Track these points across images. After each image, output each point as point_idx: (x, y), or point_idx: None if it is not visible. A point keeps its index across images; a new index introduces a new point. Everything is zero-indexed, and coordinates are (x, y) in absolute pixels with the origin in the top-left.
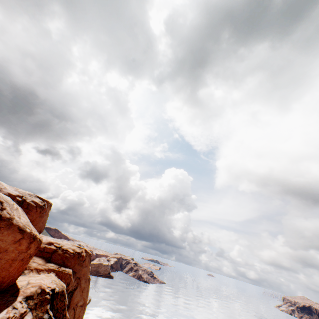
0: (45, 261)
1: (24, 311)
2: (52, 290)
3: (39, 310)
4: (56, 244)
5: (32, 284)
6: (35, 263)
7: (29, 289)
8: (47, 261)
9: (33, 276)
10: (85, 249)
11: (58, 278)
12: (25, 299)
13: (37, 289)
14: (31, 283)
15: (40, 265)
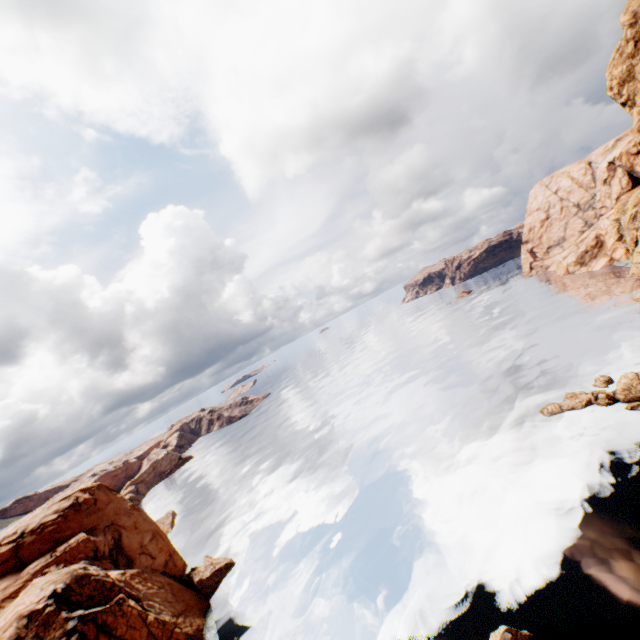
0: (13, 576)
1: None
2: (50, 598)
3: (51, 633)
4: (8, 541)
5: (2, 630)
6: None
7: (2, 639)
8: (19, 570)
9: (1, 618)
10: (82, 489)
11: (55, 572)
12: None
13: (18, 625)
14: None
15: (10, 588)
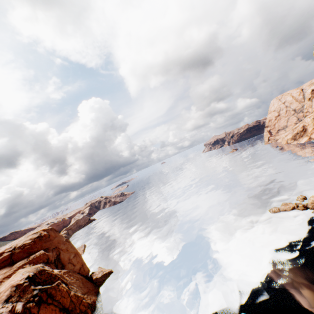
0: (9, 267)
1: (11, 308)
2: (26, 279)
3: (26, 295)
4: (7, 251)
5: (3, 292)
6: (0, 276)
7: (3, 296)
8: (12, 265)
9: (3, 286)
10: (43, 229)
11: (29, 267)
12: (6, 303)
13: (11, 290)
14: (2, 292)
15: (7, 273)
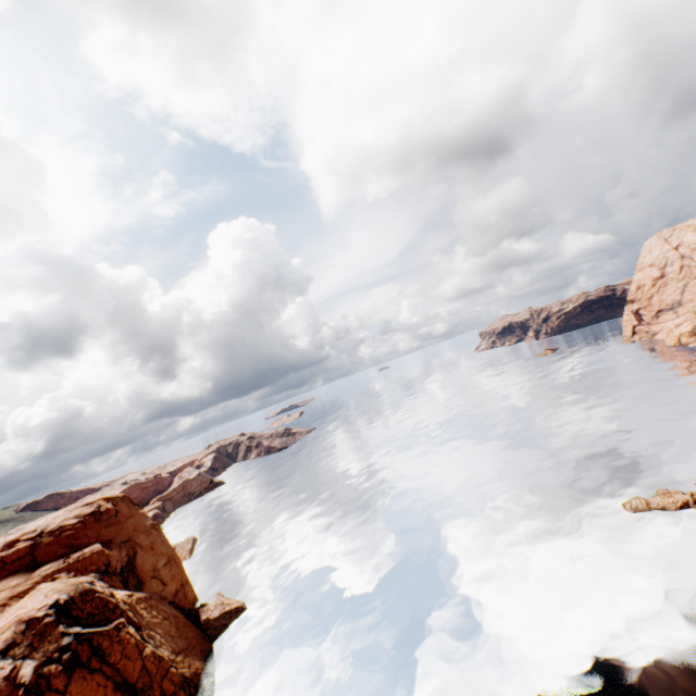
0: (25, 574)
1: (10, 670)
2: (51, 607)
3: (45, 645)
4: (26, 538)
5: (0, 631)
6: (4, 593)
7: None
8: (32, 570)
9: (3, 617)
10: (106, 497)
11: (63, 581)
12: (1, 657)
13: (16, 629)
14: None
15: (20, 587)
